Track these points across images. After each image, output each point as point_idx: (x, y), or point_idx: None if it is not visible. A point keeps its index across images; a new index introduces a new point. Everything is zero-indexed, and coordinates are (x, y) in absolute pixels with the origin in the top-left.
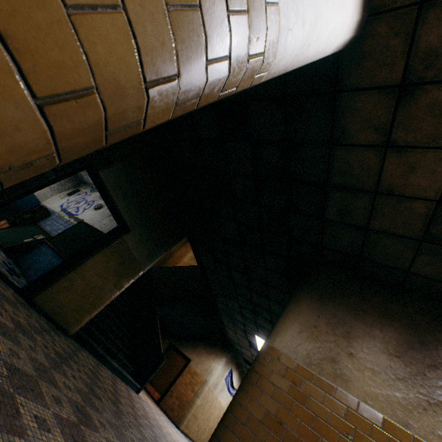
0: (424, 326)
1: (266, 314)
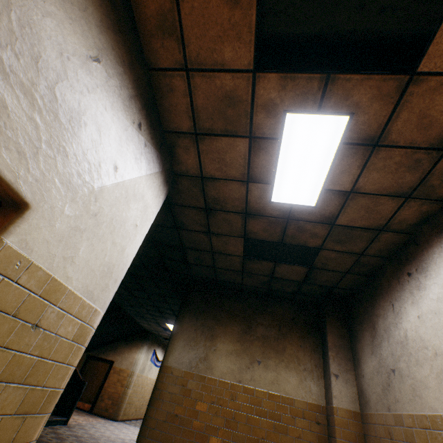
0: (252, 315)
1: (169, 311)
